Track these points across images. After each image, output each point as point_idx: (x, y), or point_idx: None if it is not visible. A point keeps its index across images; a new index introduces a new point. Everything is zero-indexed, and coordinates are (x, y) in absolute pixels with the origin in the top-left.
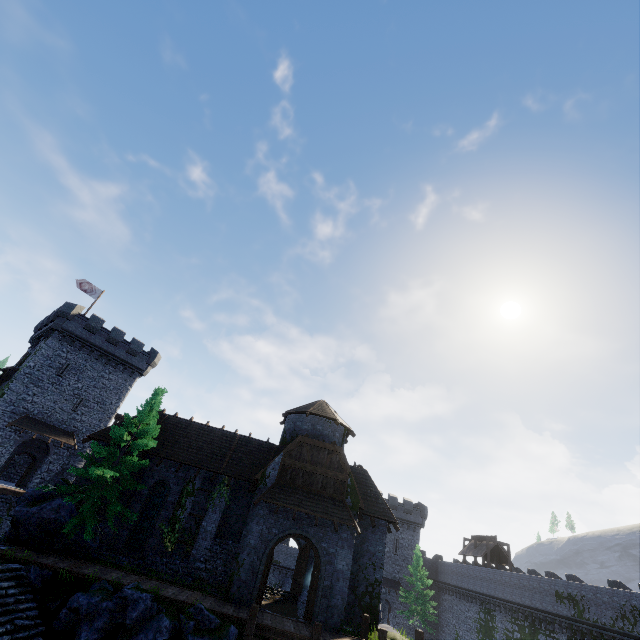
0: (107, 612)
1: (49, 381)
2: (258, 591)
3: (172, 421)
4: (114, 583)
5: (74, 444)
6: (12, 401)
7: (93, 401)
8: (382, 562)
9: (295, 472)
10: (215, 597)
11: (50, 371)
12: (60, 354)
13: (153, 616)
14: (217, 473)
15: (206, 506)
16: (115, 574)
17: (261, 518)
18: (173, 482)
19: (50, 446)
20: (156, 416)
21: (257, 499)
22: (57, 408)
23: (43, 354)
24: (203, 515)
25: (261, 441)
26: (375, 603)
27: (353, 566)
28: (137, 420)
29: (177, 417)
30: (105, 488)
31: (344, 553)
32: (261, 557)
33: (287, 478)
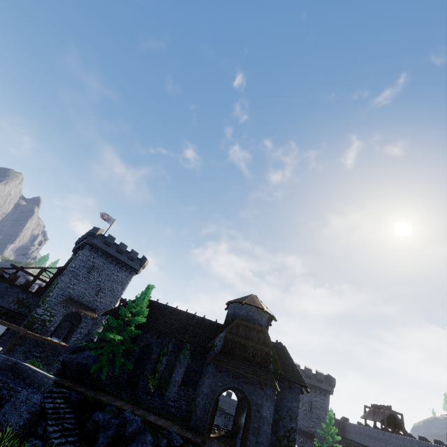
0: (114, 426)
1: (83, 276)
2: (208, 425)
3: (155, 305)
4: (118, 408)
5: (96, 316)
6: (62, 288)
7: (107, 289)
8: (296, 415)
9: (234, 344)
10: (180, 426)
11: (83, 270)
12: (89, 259)
13: (141, 432)
14: (182, 341)
15: (175, 363)
16: (119, 402)
17: (211, 374)
18: (155, 345)
19: (82, 317)
20: (145, 301)
21: (208, 361)
22: (87, 293)
23: (80, 259)
24: (173, 369)
25: (211, 321)
26: (291, 445)
27: (275, 415)
28: (134, 303)
29: (158, 302)
30: (114, 346)
31: (268, 405)
32: (210, 401)
33: (228, 348)
